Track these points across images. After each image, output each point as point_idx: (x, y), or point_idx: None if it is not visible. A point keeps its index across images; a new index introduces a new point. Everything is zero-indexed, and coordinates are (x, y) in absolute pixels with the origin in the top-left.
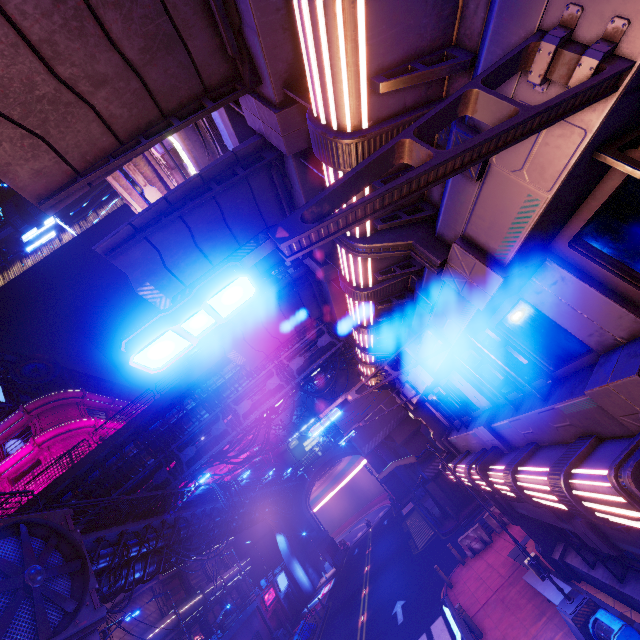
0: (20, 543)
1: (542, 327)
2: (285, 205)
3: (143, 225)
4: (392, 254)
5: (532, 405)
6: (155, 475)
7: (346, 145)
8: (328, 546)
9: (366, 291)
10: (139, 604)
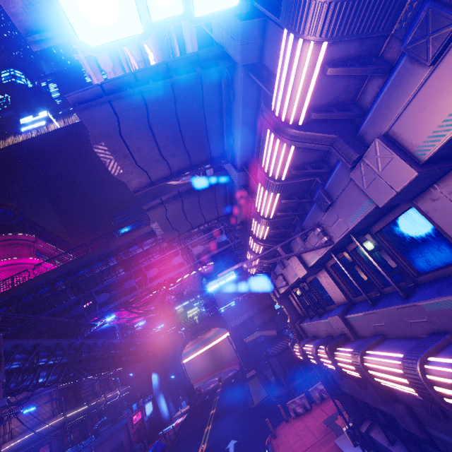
0: None
1: (419, 237)
2: (224, 113)
3: (111, 90)
4: (314, 146)
5: (391, 302)
6: (74, 308)
7: (319, 3)
8: (188, 389)
9: (278, 182)
10: (38, 403)
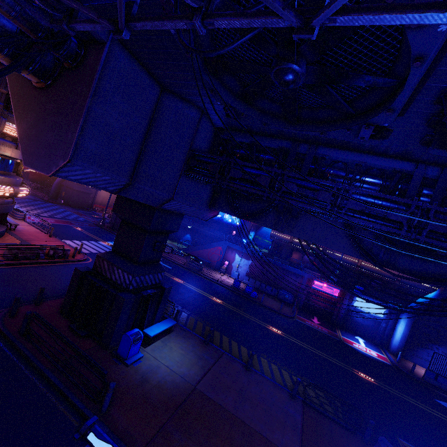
0: None
1: None
2: None
3: None
4: None
5: None
6: None
7: None
8: None
9: None
10: None
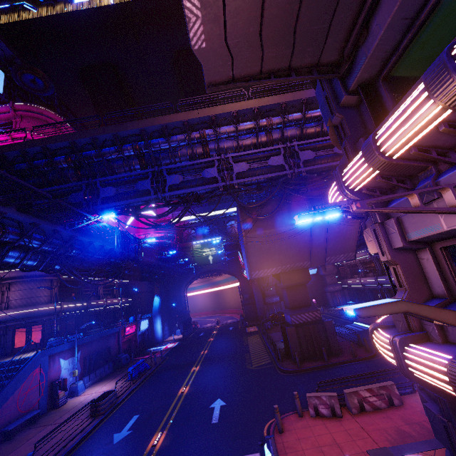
0: None
1: None
2: None
3: None
4: None
5: None
6: (72, 194)
7: None
8: (185, 321)
9: None
10: (37, 285)
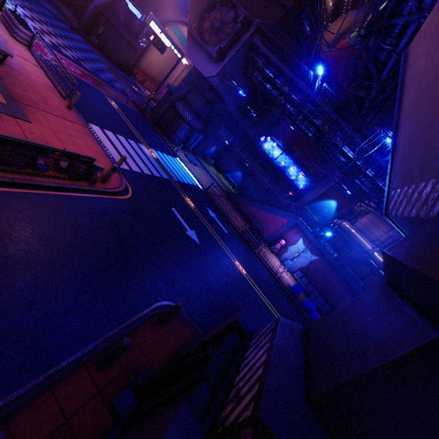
0: (231, 14)
1: None
2: None
3: None
4: None
5: None
6: None
7: None
8: None
9: None
10: (378, 223)
